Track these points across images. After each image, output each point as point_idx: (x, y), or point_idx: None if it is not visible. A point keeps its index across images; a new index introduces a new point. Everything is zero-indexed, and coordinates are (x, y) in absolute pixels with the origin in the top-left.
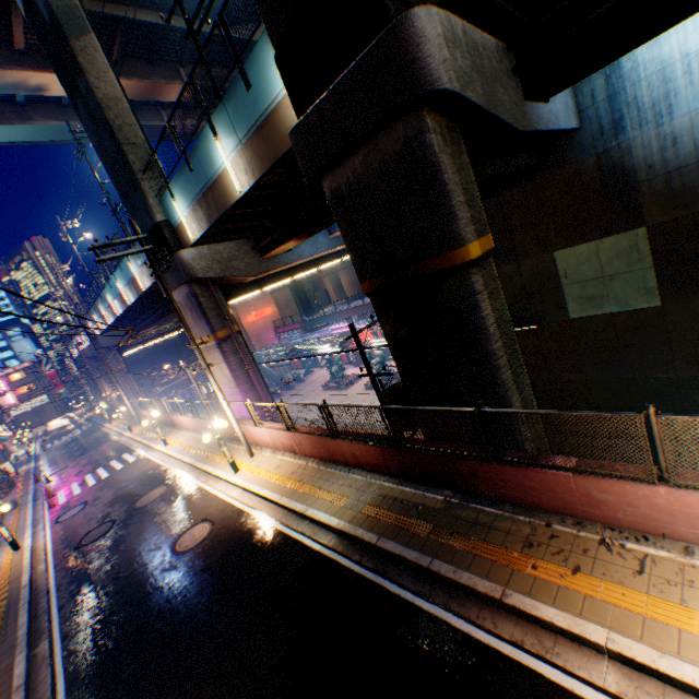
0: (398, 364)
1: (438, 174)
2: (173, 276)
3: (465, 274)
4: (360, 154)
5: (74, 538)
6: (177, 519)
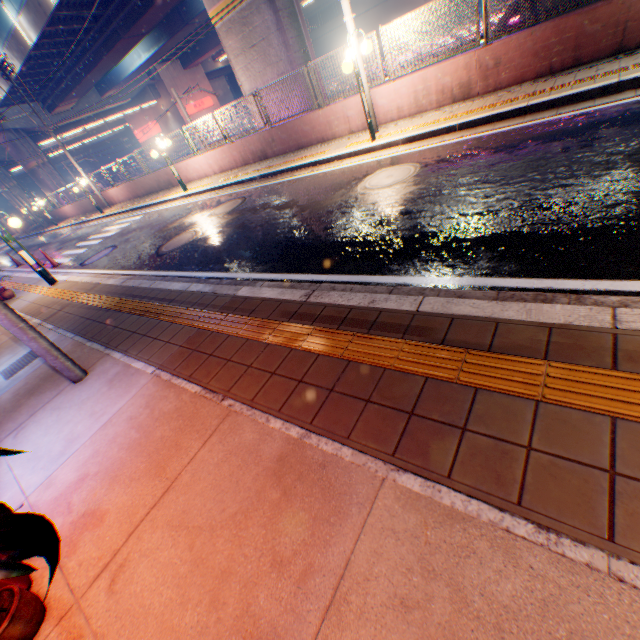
0: None
1: None
2: None
3: None
4: None
5: (142, 256)
6: (321, 189)
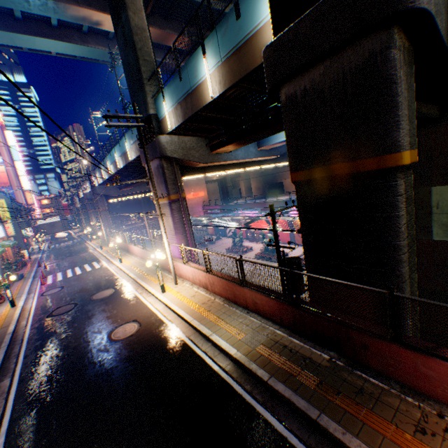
0: (305, 241)
1: (393, 86)
2: (151, 152)
3: (393, 177)
4: (322, 66)
5: (49, 309)
6: (116, 314)
